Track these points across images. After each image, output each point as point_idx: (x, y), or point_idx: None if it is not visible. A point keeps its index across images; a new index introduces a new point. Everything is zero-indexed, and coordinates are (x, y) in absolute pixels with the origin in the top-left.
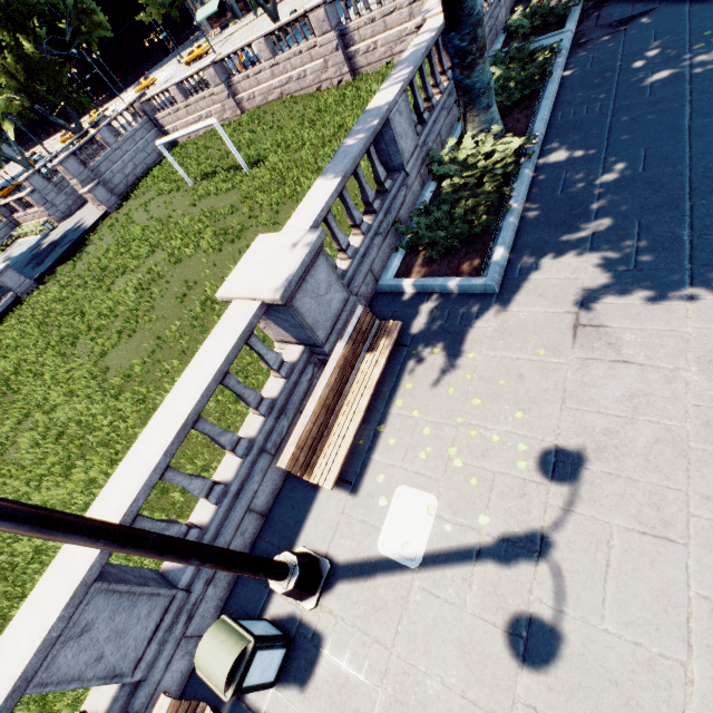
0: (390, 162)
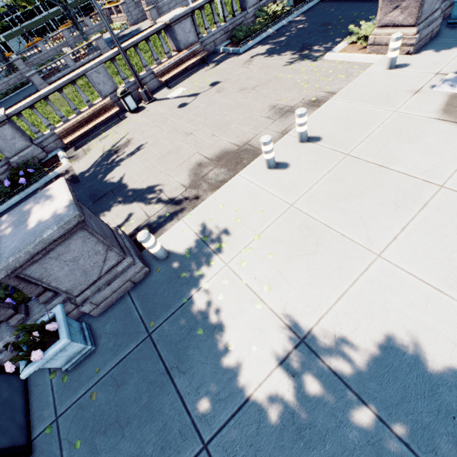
0: (243, 5)
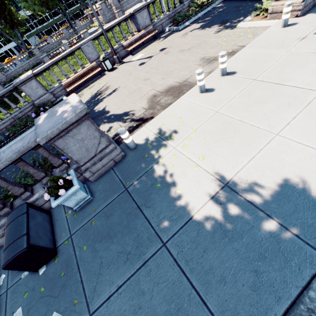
0: (181, 0)
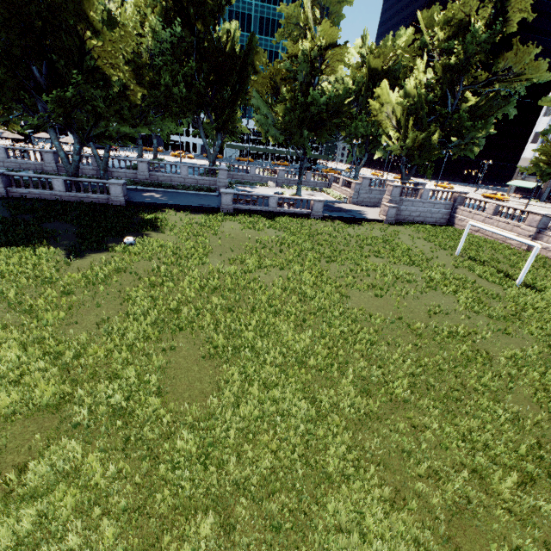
0: None
